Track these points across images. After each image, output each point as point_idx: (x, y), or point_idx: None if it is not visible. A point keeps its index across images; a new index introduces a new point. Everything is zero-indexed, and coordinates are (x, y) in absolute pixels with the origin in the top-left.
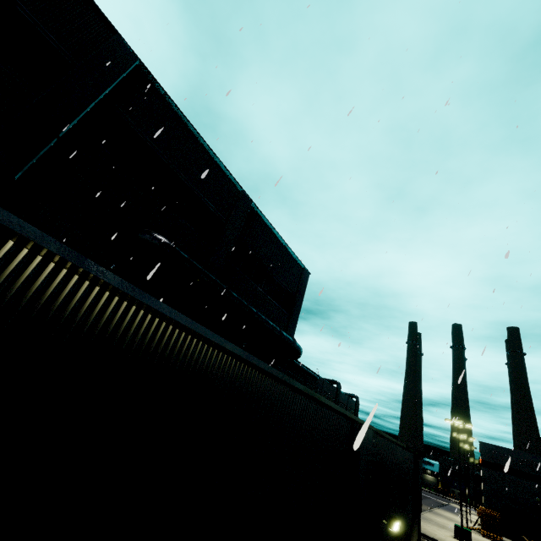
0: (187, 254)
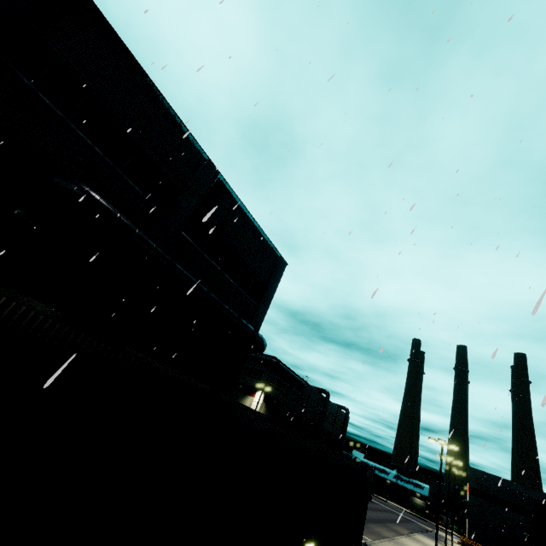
0: (118, 212)
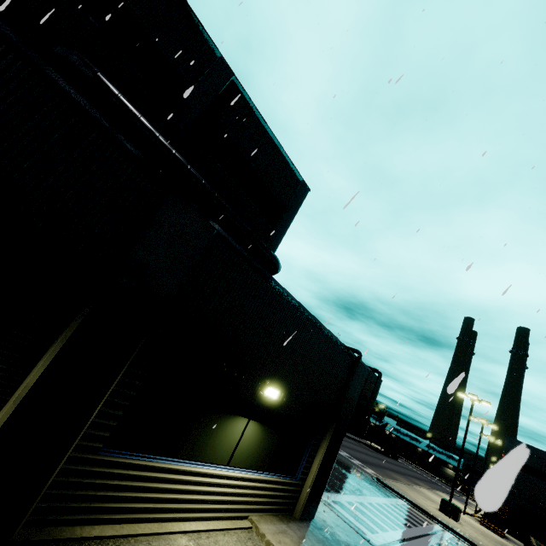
0: (118, 91)
